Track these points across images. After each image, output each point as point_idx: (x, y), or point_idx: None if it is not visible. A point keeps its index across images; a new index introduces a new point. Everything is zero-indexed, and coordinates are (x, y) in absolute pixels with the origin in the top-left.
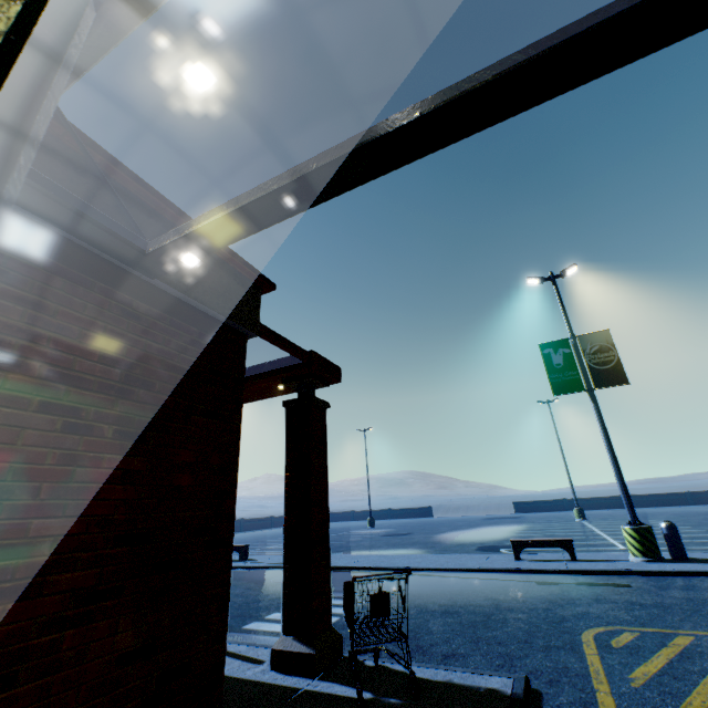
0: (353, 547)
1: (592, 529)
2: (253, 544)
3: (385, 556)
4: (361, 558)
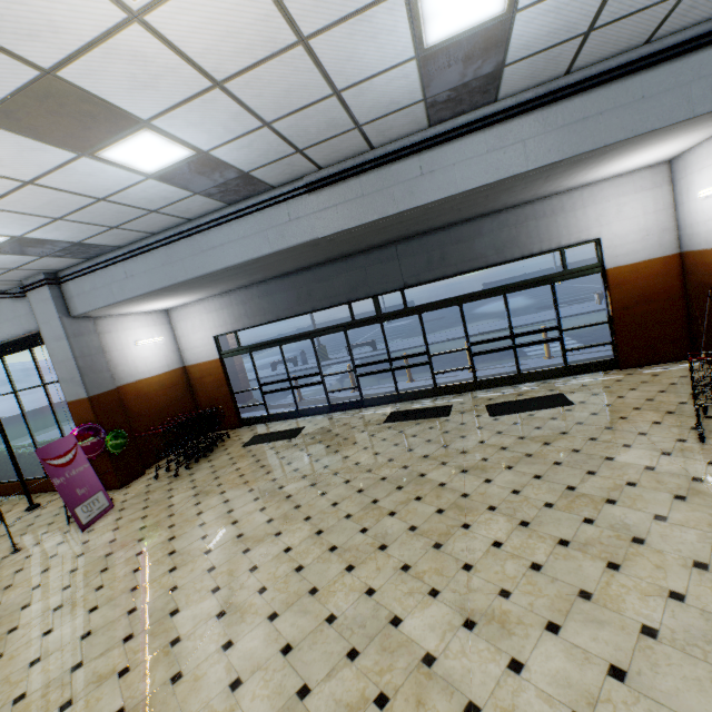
0: (429, 330)
1: (586, 286)
2: (327, 349)
3: (492, 324)
4: (474, 329)
